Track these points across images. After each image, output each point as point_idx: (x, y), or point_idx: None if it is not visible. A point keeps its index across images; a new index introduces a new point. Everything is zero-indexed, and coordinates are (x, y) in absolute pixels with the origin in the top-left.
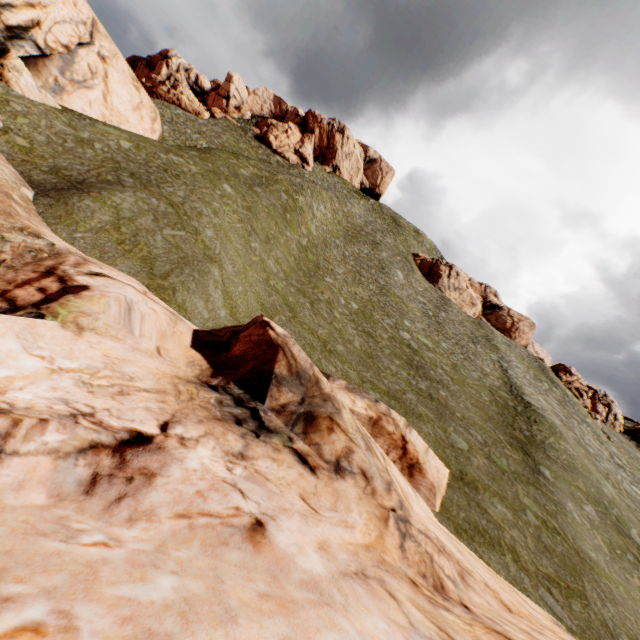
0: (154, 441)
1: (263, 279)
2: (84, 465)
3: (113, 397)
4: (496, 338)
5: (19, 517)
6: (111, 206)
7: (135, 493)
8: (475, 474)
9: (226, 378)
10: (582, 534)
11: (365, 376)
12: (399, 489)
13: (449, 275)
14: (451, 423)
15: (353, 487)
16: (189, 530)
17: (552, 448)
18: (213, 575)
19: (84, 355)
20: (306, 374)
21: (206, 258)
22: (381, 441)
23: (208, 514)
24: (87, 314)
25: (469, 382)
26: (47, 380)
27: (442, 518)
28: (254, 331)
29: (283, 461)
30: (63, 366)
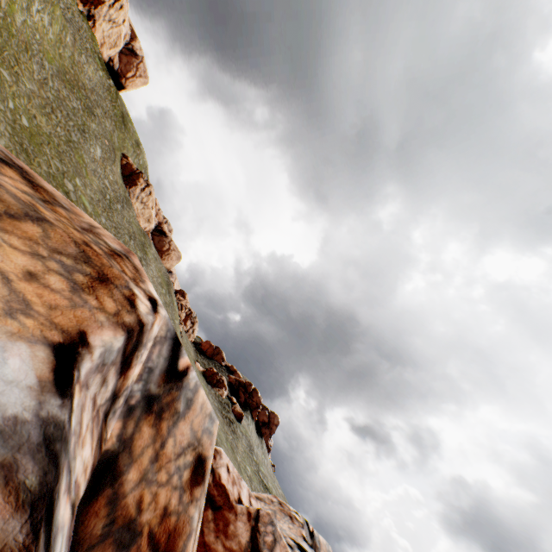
0: None
1: None
2: None
3: None
4: (151, 250)
5: None
6: None
7: None
8: None
9: None
10: None
11: None
12: None
13: (144, 189)
14: None
15: None
16: None
17: None
18: None
19: None
20: None
21: None
22: None
23: None
24: None
25: None
26: None
27: None
28: None
29: None
30: None
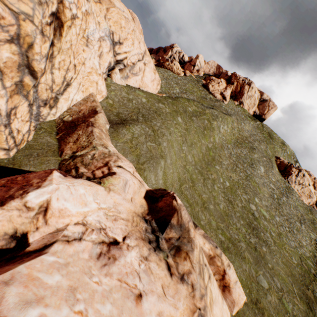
0: (119, 244)
1: (183, 165)
2: (99, 248)
3: (112, 221)
4: None
5: (81, 263)
6: (131, 132)
7: (109, 264)
8: (266, 305)
9: (152, 216)
10: None
11: (220, 225)
12: (208, 299)
13: (297, 175)
14: (262, 269)
15: (185, 290)
16: (120, 287)
17: None
18: (121, 309)
19: (108, 202)
20: (184, 226)
21: (160, 156)
22: (212, 267)
23: (126, 283)
24: (113, 184)
25: (286, 247)
26: (97, 212)
27: None
28: (168, 199)
29: (160, 266)
30: (102, 206)
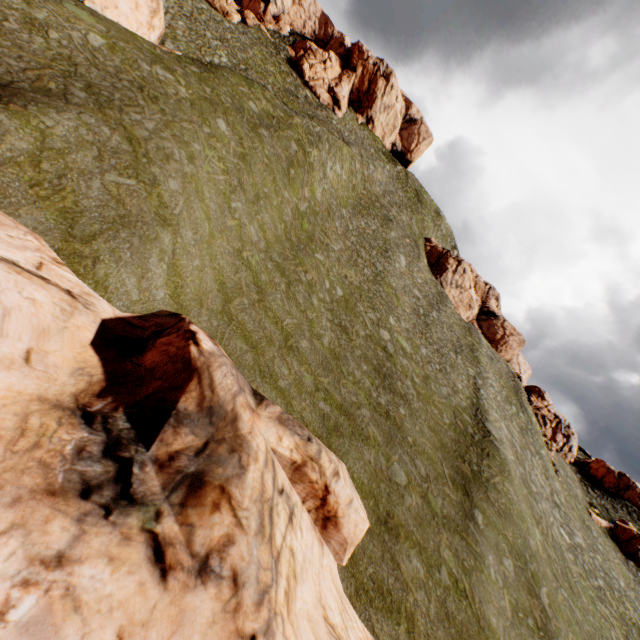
0: None
1: (235, 249)
2: None
3: None
4: (481, 349)
5: None
6: (35, 129)
7: None
8: (403, 517)
9: (117, 400)
10: (491, 595)
11: (322, 382)
12: (283, 585)
13: (455, 270)
14: (398, 450)
15: (212, 600)
16: None
17: (495, 489)
18: None
19: None
20: (222, 409)
21: (157, 220)
22: (300, 488)
23: None
24: None
25: (435, 399)
26: None
27: (346, 575)
28: (175, 340)
29: (125, 561)
30: None
